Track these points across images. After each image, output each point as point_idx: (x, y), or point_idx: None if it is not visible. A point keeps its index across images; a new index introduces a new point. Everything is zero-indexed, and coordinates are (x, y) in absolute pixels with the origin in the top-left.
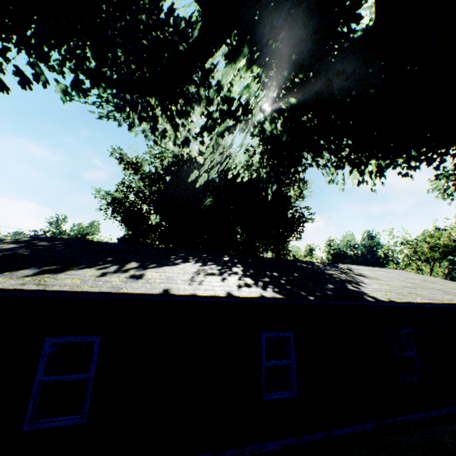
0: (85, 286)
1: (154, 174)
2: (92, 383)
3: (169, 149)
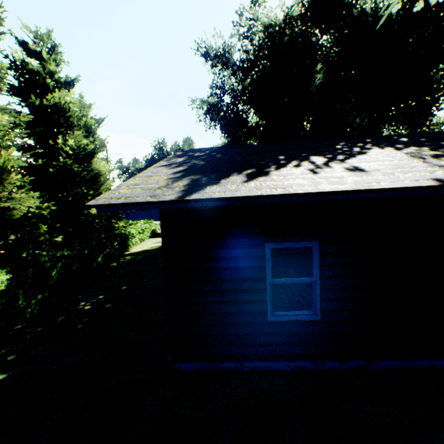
0: (326, 186)
1: (247, 62)
2: (318, 286)
3: (257, 20)
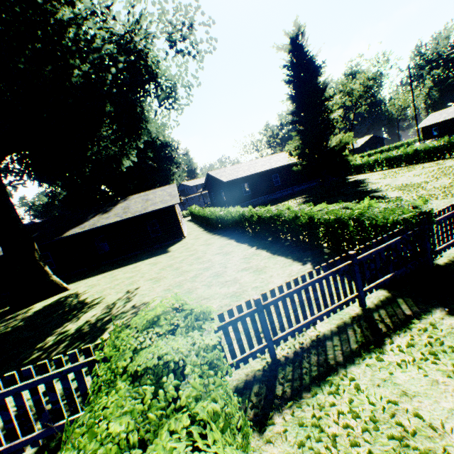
0: None
1: None
2: None
3: None
